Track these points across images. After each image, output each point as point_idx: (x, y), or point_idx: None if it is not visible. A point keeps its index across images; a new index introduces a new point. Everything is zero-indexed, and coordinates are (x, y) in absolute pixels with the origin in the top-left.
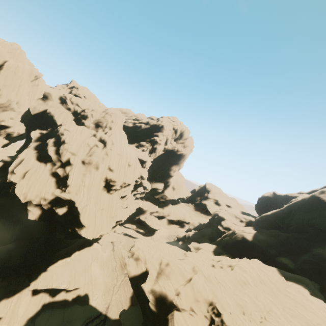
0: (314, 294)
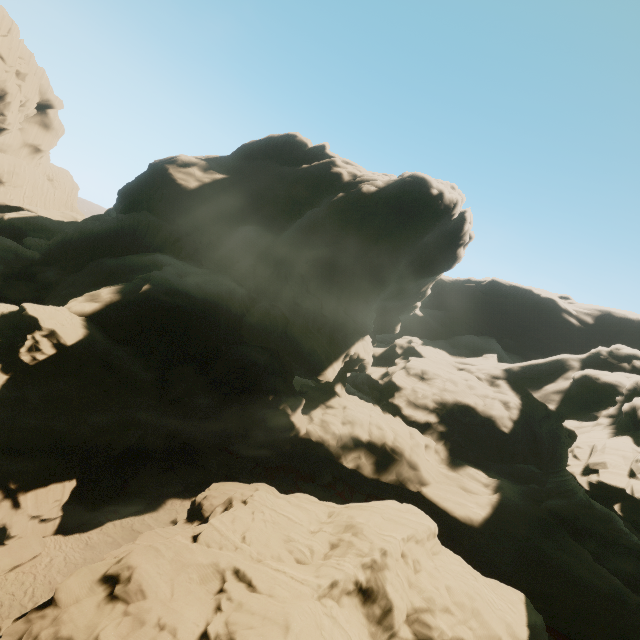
0: None
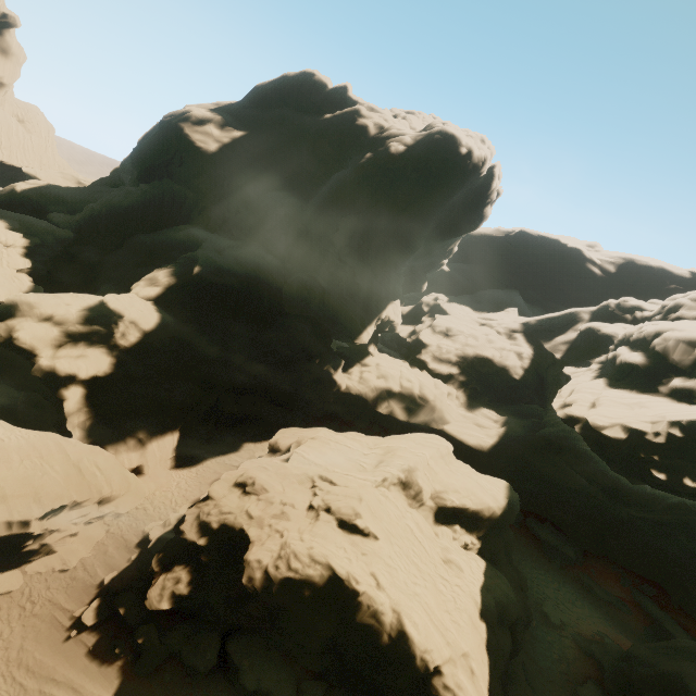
0: (29, 234)
